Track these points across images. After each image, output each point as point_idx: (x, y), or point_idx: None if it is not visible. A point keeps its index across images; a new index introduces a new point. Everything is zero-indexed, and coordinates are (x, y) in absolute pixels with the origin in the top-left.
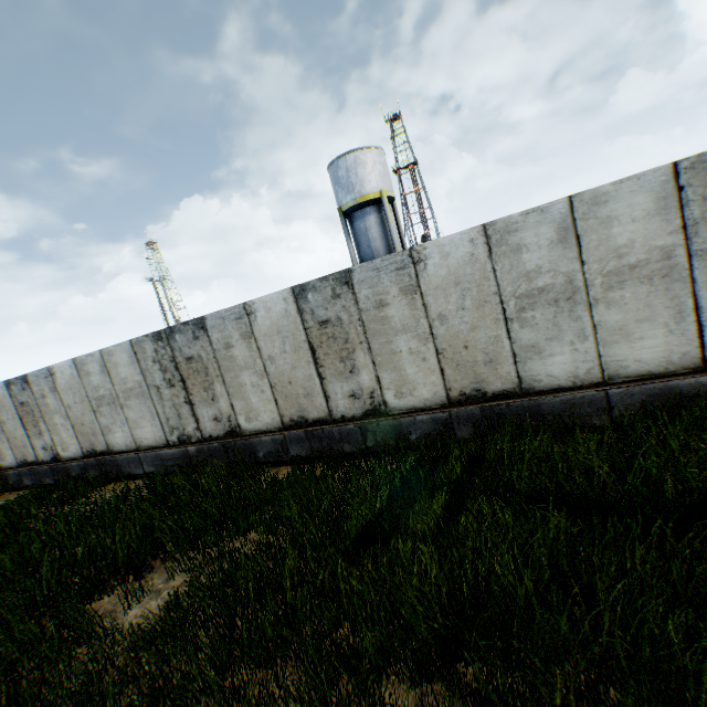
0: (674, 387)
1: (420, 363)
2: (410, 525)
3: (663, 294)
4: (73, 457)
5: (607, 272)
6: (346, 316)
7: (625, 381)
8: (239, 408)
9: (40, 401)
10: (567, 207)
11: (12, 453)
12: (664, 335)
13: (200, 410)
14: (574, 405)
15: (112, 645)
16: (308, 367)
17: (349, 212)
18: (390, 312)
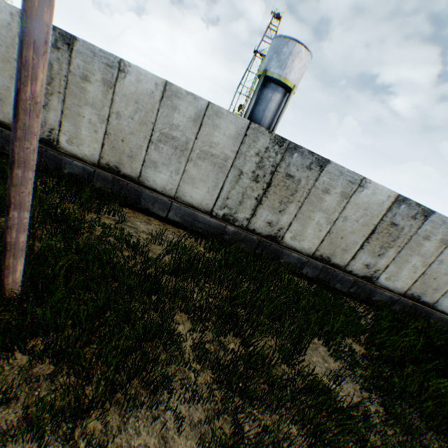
0: None
1: (410, 272)
2: (447, 372)
3: None
4: (78, 156)
5: None
6: (406, 230)
7: None
8: (294, 228)
9: (72, 77)
10: None
11: None
12: None
13: (263, 210)
14: (441, 320)
15: (368, 419)
16: (360, 238)
17: (269, 79)
18: (426, 244)
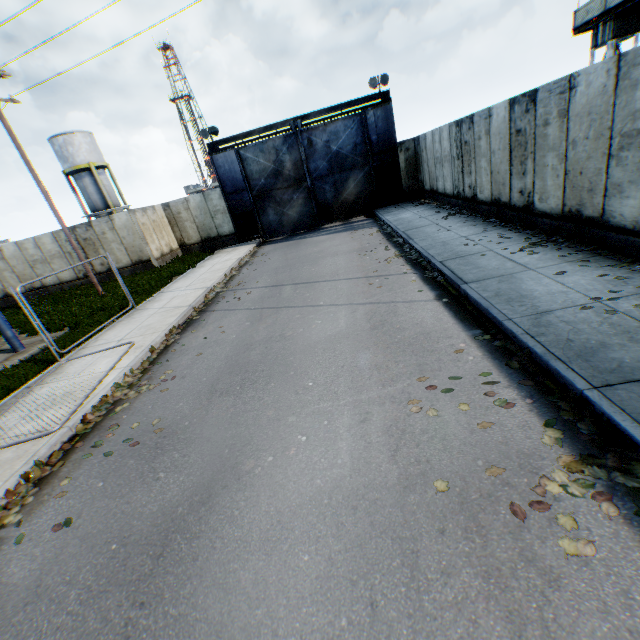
0: (76, 283)
1: (15, 280)
2: None
3: (64, 261)
4: None
5: (51, 256)
6: None
7: (67, 283)
8: None
9: None
10: (35, 239)
11: None
12: (69, 271)
13: None
14: (58, 290)
15: None
16: None
17: (71, 174)
18: (0, 265)
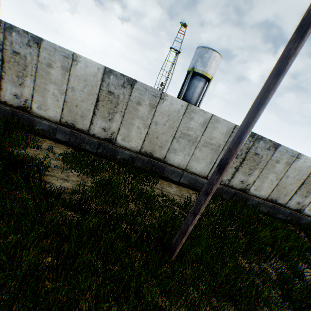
0: None
1: None
2: None
3: None
4: (127, 147)
5: None
6: None
7: None
8: (256, 184)
9: (131, 102)
10: None
11: (58, 111)
12: None
13: (238, 174)
14: None
15: None
16: (295, 187)
17: (196, 73)
18: None
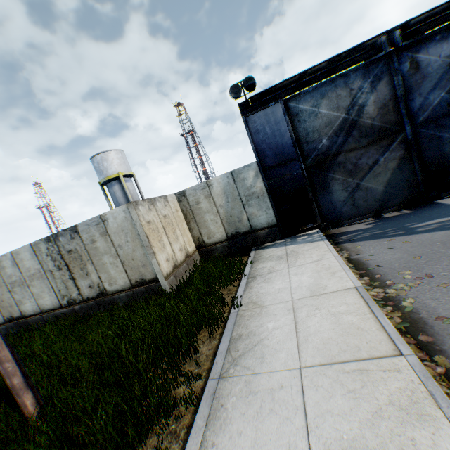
0: (57, 313)
1: None
2: None
3: (44, 283)
4: None
5: (29, 276)
6: None
7: (47, 311)
8: None
9: None
10: (12, 254)
11: None
12: (50, 296)
13: None
14: (37, 321)
15: None
16: None
17: (105, 184)
18: None
